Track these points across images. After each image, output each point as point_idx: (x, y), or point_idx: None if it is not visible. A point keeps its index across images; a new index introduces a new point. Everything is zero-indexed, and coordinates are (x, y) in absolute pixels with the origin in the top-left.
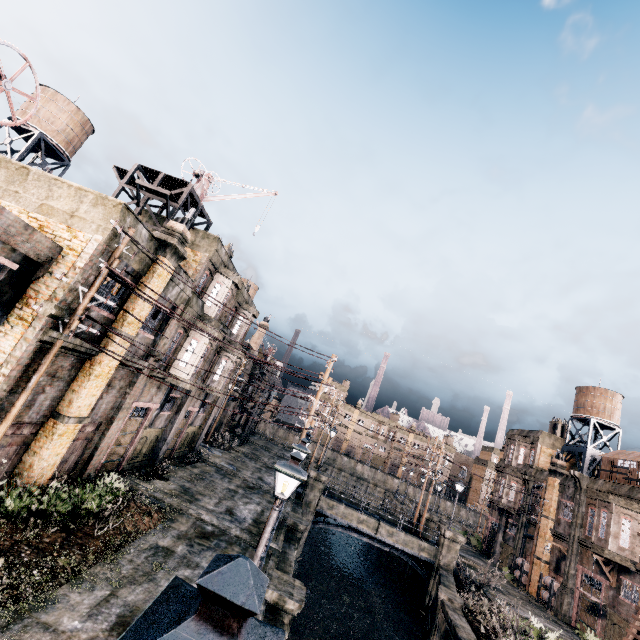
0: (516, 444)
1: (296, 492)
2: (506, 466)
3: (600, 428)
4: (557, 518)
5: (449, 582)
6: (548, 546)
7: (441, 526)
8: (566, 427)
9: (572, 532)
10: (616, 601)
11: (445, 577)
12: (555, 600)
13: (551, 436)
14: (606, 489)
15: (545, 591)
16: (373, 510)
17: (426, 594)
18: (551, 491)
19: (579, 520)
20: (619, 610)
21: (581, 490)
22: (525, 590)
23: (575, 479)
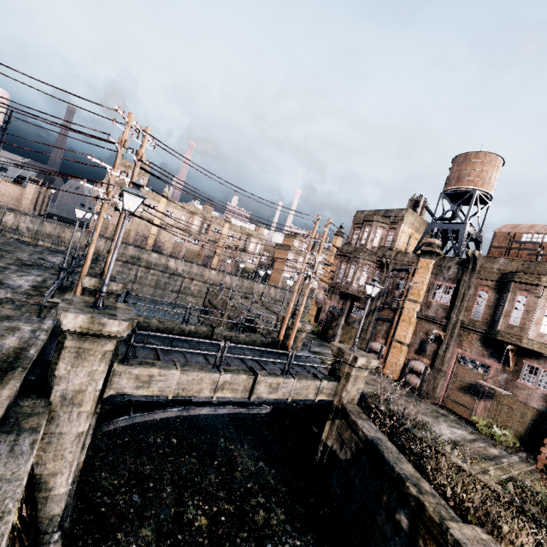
0: (374, 226)
1: (27, 372)
2: (359, 250)
3: (462, 204)
4: (426, 301)
5: (400, 460)
6: (433, 336)
7: (346, 351)
8: (425, 205)
9: (454, 316)
10: (511, 385)
11: (383, 445)
12: (425, 384)
13: (414, 215)
14: (516, 269)
15: (412, 376)
16: (221, 335)
17: (318, 444)
18: (423, 274)
19: (466, 304)
20: (515, 393)
21: (475, 271)
22: (379, 372)
23: (469, 260)
